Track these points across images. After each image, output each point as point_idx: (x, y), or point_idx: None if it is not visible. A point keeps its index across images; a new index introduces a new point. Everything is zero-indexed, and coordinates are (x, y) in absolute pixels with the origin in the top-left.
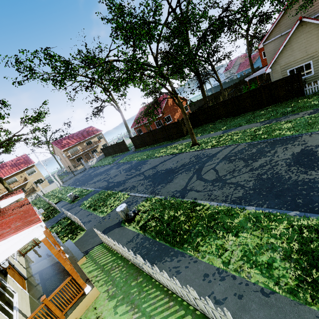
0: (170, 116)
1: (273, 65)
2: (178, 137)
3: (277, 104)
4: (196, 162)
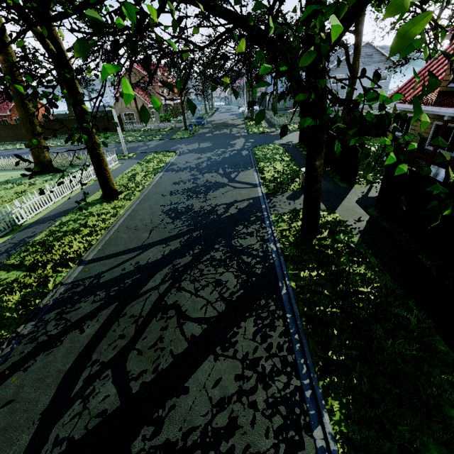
0: None
1: (115, 106)
2: None
3: (111, 132)
4: None
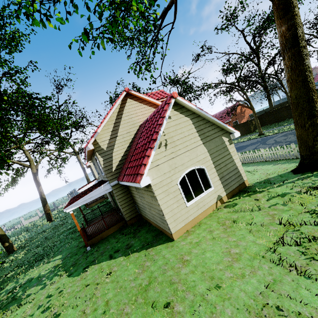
0: (238, 121)
1: None
2: (245, 134)
3: None
4: (261, 140)
